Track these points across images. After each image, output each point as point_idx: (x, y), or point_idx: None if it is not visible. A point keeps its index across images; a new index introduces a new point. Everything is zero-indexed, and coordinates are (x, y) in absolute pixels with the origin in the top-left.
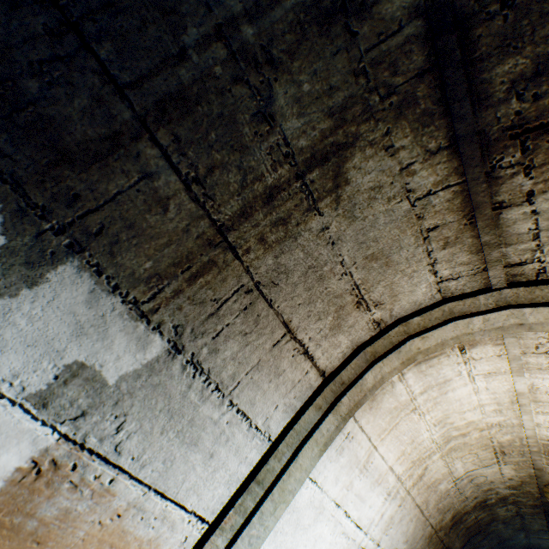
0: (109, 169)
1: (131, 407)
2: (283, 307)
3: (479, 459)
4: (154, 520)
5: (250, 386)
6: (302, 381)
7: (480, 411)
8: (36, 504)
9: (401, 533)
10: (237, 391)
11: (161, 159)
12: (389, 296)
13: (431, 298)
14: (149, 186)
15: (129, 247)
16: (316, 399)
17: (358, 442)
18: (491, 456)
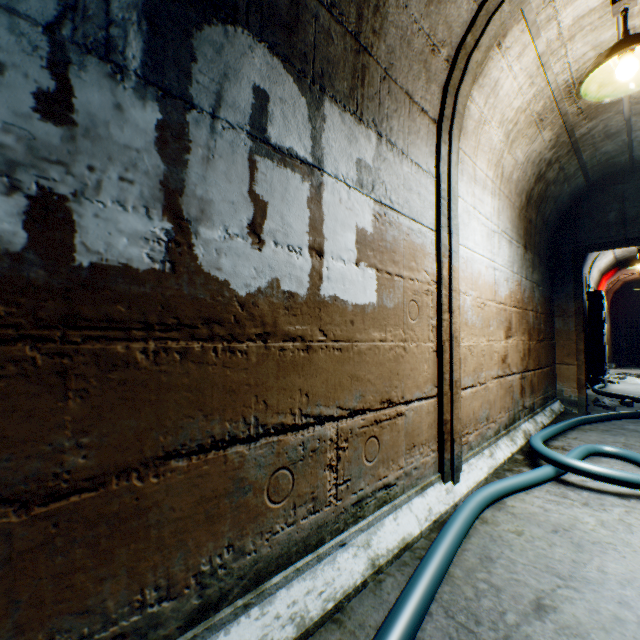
0: (303, 26)
1: (383, 177)
2: (401, 81)
3: (528, 139)
4: (418, 235)
5: (412, 147)
6: (429, 132)
7: (521, 95)
8: (384, 236)
9: (505, 218)
10: (409, 152)
11: (313, 1)
12: (446, 32)
13: (471, 13)
14: (319, 27)
15: (334, 78)
16: (441, 138)
17: (466, 164)
18: (535, 131)
